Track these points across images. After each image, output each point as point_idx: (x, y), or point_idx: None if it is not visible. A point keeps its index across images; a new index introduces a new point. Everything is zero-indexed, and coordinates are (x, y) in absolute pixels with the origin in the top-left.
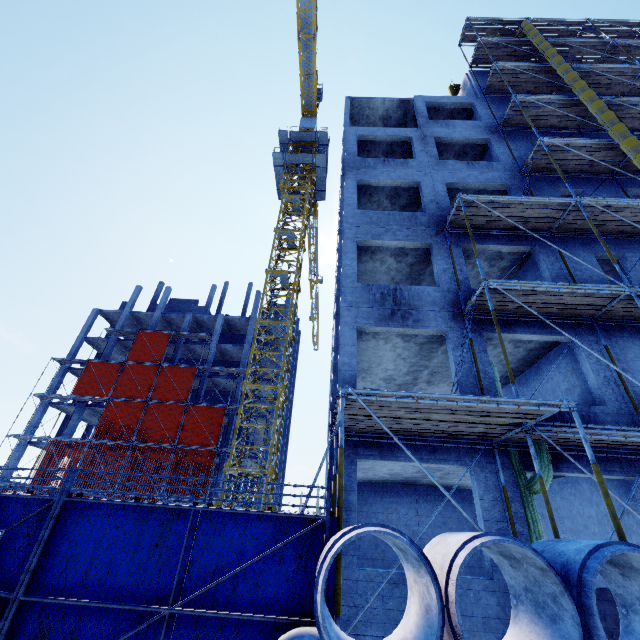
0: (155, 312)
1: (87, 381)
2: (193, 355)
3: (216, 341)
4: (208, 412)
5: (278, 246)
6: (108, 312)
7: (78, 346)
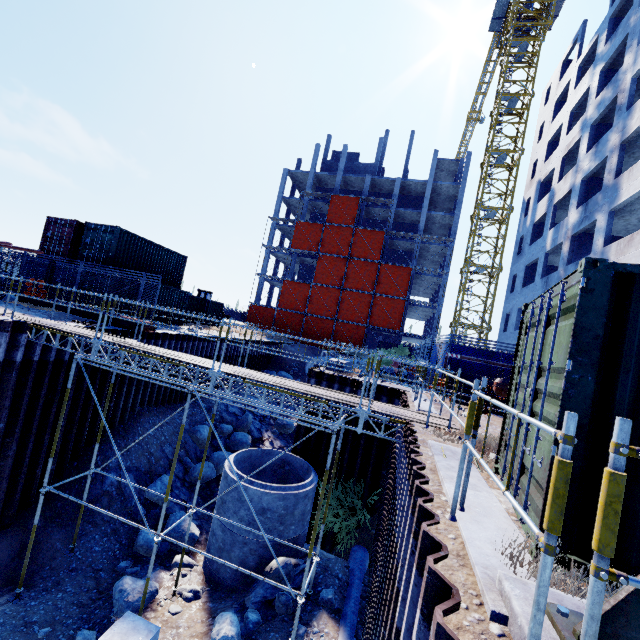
0: (337, 174)
1: (299, 238)
2: (368, 216)
3: (395, 205)
4: (397, 271)
5: (493, 111)
6: (295, 172)
7: (279, 205)
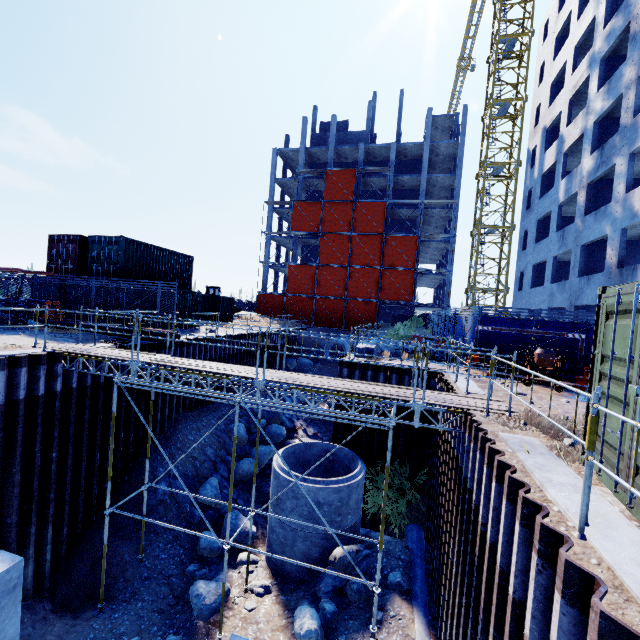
0: (329, 147)
1: (299, 220)
2: (366, 187)
3: (393, 173)
4: (403, 241)
5: (490, 58)
6: (285, 151)
7: (273, 188)
